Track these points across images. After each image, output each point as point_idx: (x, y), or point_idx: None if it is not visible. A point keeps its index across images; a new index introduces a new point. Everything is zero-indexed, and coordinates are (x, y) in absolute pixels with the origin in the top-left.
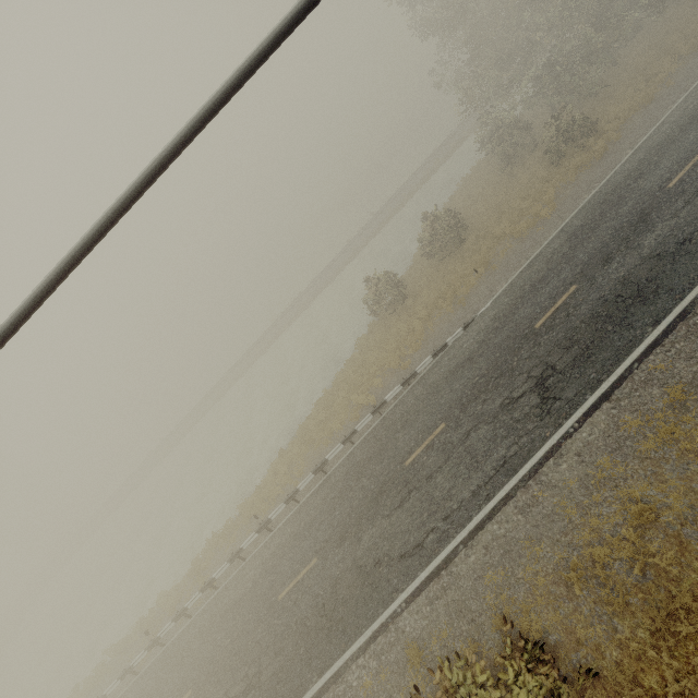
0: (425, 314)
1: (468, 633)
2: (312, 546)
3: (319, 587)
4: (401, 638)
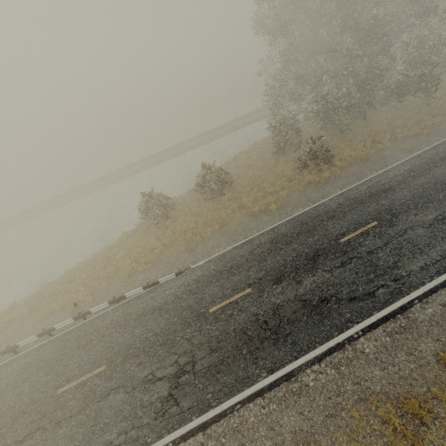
0: (169, 241)
1: None
2: None
3: None
4: None
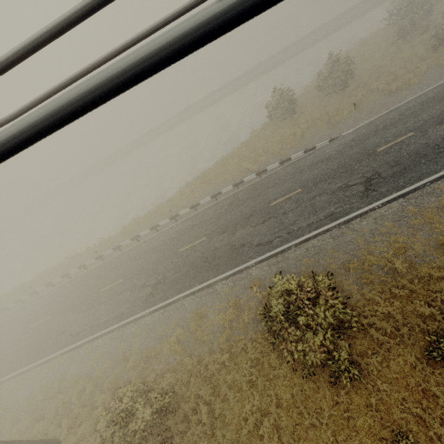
0: (305, 127)
1: (286, 280)
2: (203, 232)
3: (205, 250)
4: (249, 277)
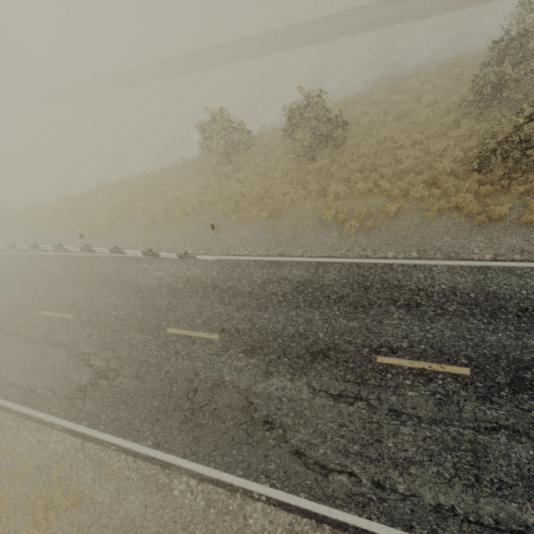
0: (208, 201)
1: None
2: None
3: None
4: None
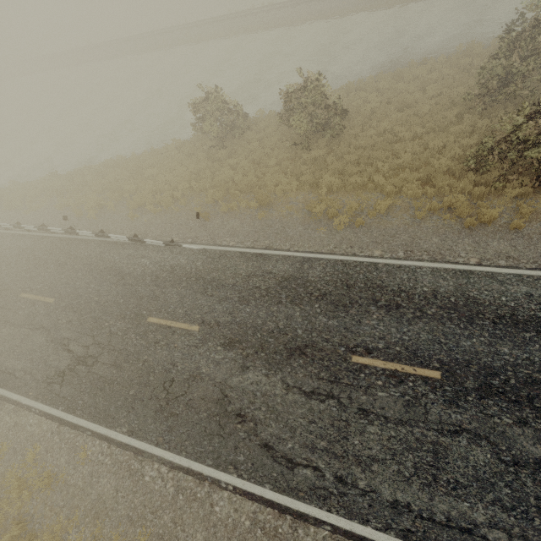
0: (199, 187)
1: None
2: None
3: None
4: None
